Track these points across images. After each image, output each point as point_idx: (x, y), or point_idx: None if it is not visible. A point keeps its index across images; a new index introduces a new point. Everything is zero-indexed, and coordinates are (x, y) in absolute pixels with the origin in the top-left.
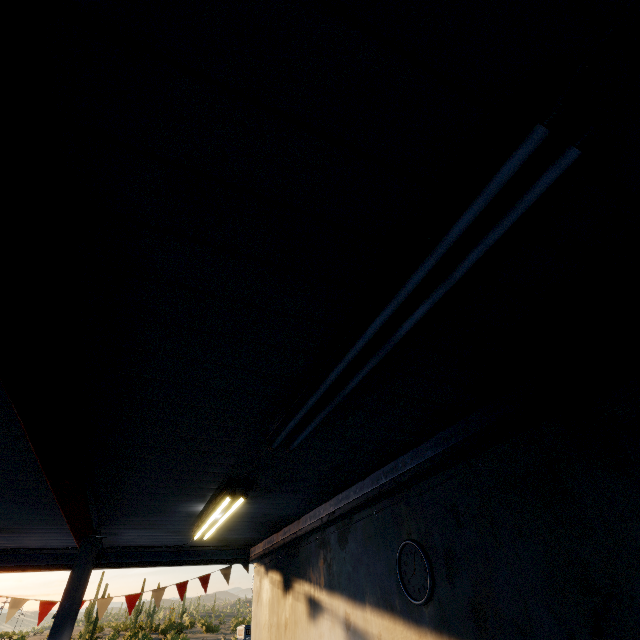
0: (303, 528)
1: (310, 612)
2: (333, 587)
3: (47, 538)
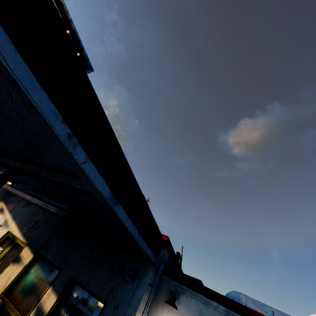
0: (18, 194)
1: None
2: (11, 212)
3: None
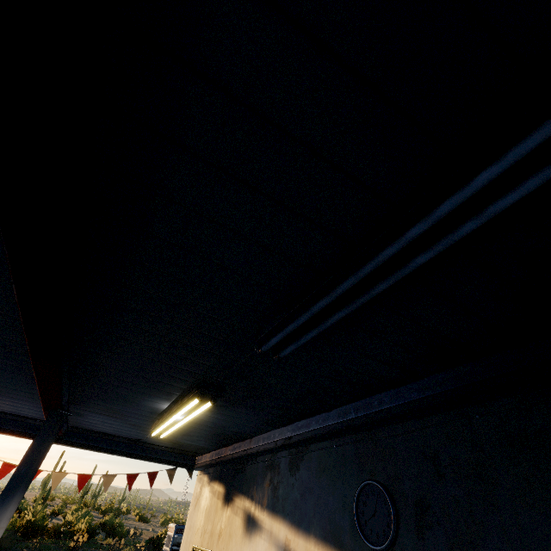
0: (255, 447)
1: (247, 528)
2: (276, 510)
3: (19, 405)
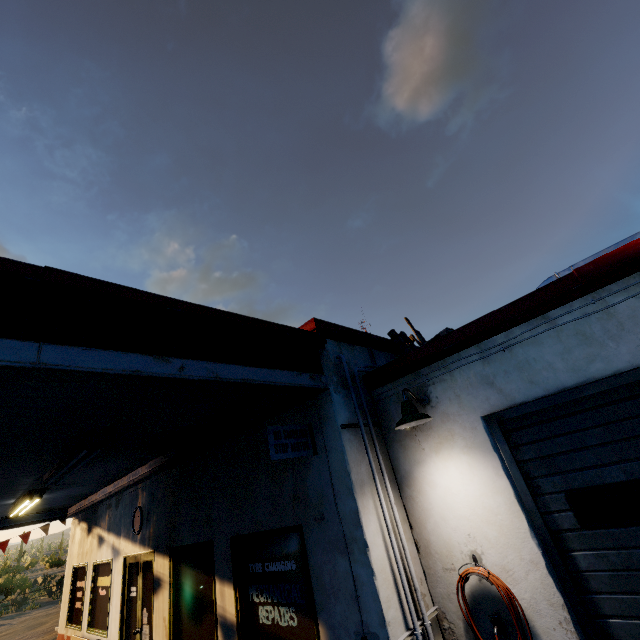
0: (97, 499)
1: (99, 544)
2: (110, 529)
3: None
